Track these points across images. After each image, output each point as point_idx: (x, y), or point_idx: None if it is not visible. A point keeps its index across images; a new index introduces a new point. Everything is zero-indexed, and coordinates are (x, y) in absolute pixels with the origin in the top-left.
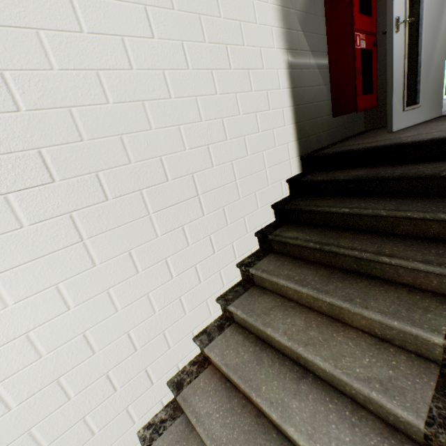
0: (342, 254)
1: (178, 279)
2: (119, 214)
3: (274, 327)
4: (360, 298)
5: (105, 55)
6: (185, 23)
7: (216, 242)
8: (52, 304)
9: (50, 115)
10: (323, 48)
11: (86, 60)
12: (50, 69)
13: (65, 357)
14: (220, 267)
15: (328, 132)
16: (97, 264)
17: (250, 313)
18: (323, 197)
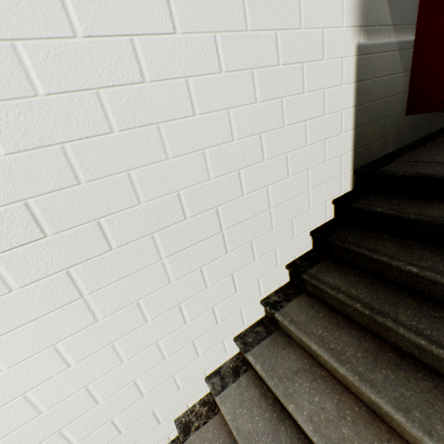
0: (401, 334)
1: (191, 323)
2: (125, 264)
3: (298, 405)
4: (421, 412)
5: (108, 66)
6: (220, 4)
7: (239, 280)
8: (50, 364)
9: (37, 156)
10: (410, 18)
11: (82, 77)
12: (33, 95)
13: (66, 410)
14: (241, 305)
15: (396, 135)
16: (100, 319)
17: (270, 373)
18: (380, 234)
